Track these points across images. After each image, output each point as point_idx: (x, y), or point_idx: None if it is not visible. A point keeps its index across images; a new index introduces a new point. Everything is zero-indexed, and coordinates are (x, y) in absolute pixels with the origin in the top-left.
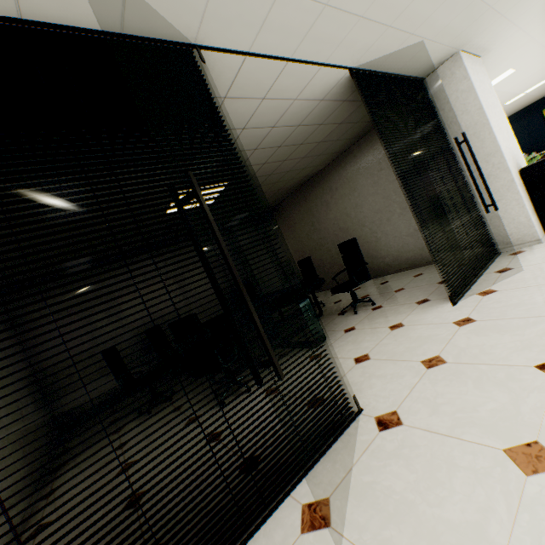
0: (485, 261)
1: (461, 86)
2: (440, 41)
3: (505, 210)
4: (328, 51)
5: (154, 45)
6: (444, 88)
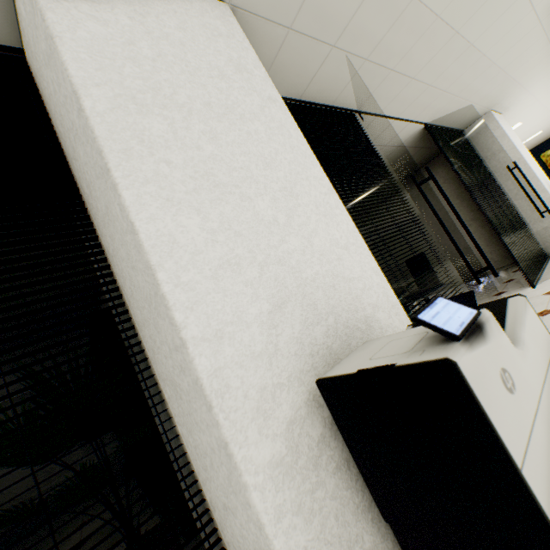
0: (541, 261)
1: (495, 133)
2: (481, 104)
3: (548, 221)
4: (417, 113)
5: (340, 111)
6: (481, 136)
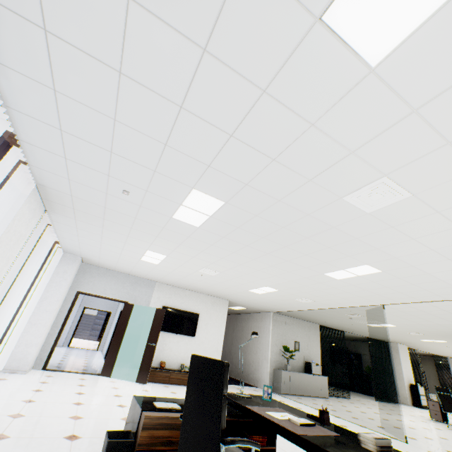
0: None
1: None
2: (451, 356)
3: None
4: (430, 352)
5: (413, 348)
6: (451, 362)
